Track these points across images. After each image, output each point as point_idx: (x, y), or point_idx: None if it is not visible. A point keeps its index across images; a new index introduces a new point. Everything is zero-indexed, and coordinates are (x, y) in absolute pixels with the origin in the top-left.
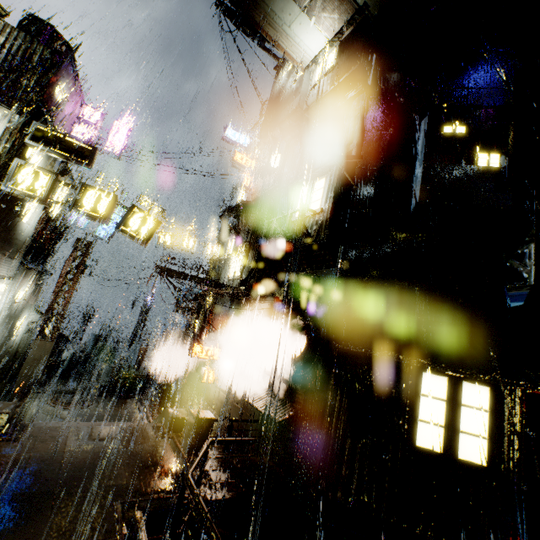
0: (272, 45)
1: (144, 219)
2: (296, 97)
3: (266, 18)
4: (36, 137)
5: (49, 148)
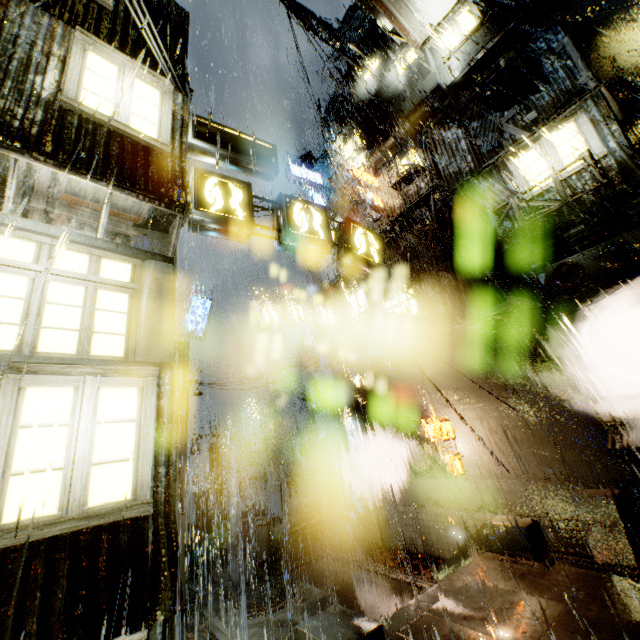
0: (348, 42)
1: (366, 236)
2: (425, 78)
3: None
4: (201, 135)
5: (223, 148)
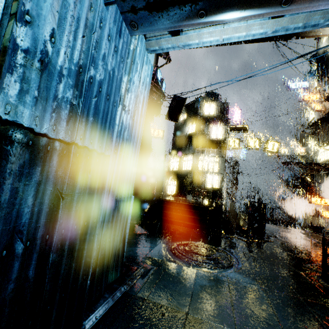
0: None
1: (273, 144)
2: None
3: (307, 32)
4: (230, 130)
5: (235, 131)
